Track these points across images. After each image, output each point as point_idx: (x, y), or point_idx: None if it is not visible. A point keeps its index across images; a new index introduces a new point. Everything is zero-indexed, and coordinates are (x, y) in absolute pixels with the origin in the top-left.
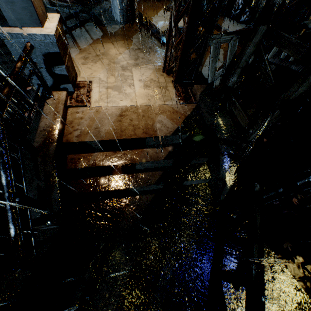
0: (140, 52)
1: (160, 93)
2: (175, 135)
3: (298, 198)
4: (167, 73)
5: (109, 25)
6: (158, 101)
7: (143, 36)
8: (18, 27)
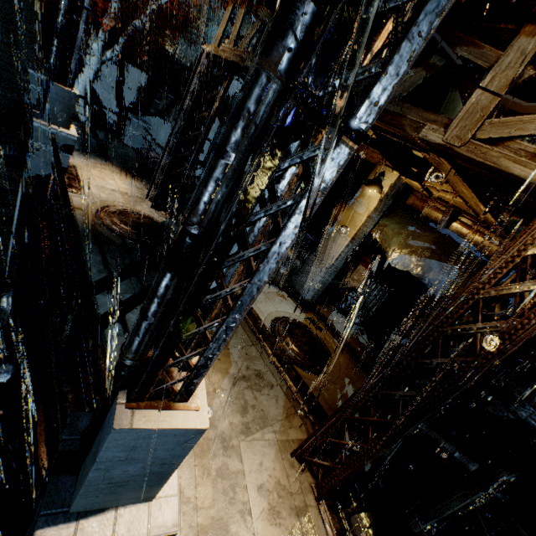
0: (247, 386)
1: None
2: None
3: None
4: (300, 460)
5: None
6: None
7: (246, 340)
8: (92, 516)
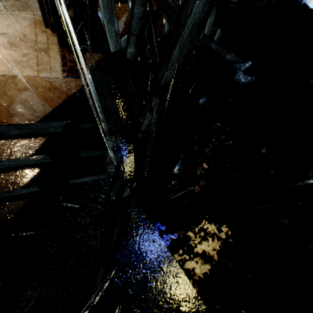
0: None
1: (34, 58)
2: (45, 123)
3: (201, 185)
4: (52, 30)
5: None
6: (27, 71)
7: None
8: None
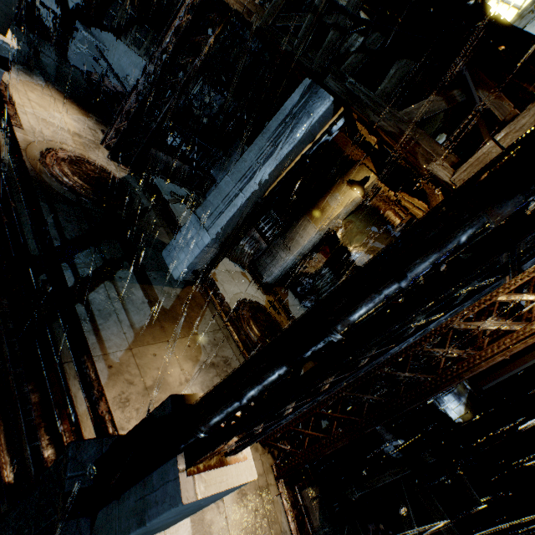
0: (216, 374)
1: (265, 514)
2: None
3: None
4: (263, 444)
5: (159, 283)
6: None
7: (214, 324)
8: None
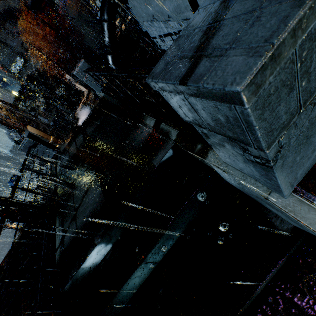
0: None
1: None
2: None
3: None
4: None
5: None
6: None
7: None
8: None
